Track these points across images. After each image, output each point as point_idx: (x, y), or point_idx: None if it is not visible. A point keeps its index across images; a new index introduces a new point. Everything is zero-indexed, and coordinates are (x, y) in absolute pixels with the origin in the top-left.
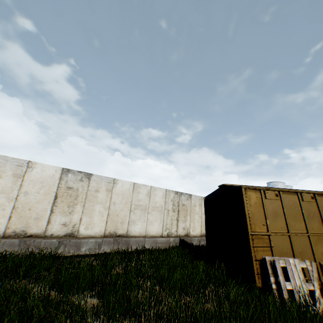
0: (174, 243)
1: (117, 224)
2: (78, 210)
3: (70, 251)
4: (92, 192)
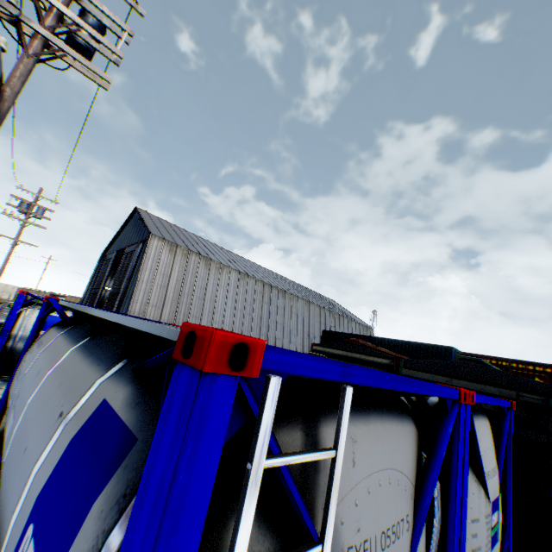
0: None
1: None
2: None
3: None
4: None
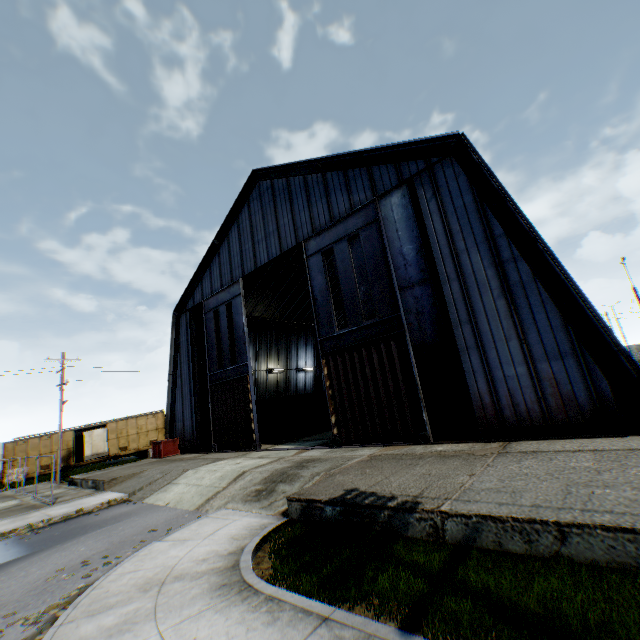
0: None
1: None
2: None
3: None
4: None
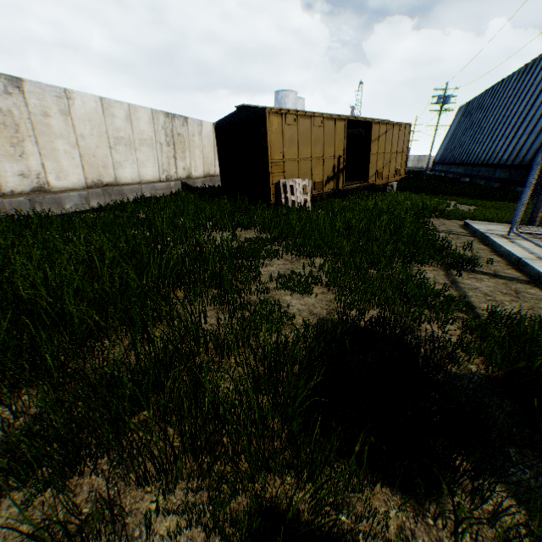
0: (176, 188)
1: (99, 169)
2: (32, 151)
3: (52, 211)
4: (38, 117)
